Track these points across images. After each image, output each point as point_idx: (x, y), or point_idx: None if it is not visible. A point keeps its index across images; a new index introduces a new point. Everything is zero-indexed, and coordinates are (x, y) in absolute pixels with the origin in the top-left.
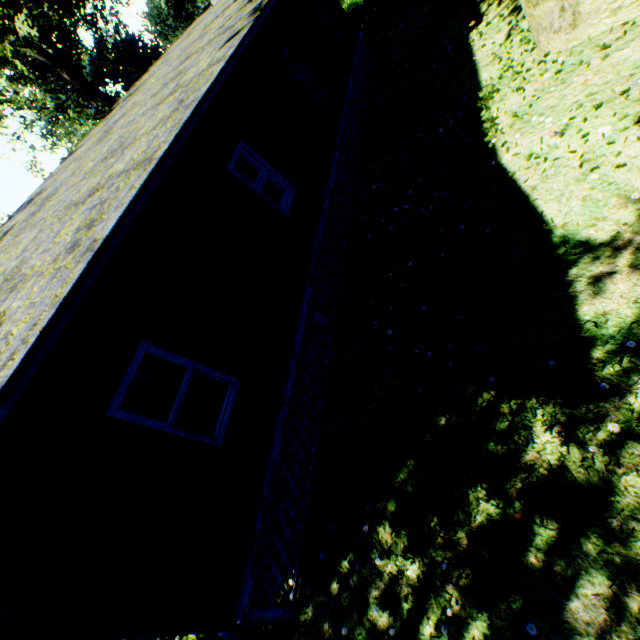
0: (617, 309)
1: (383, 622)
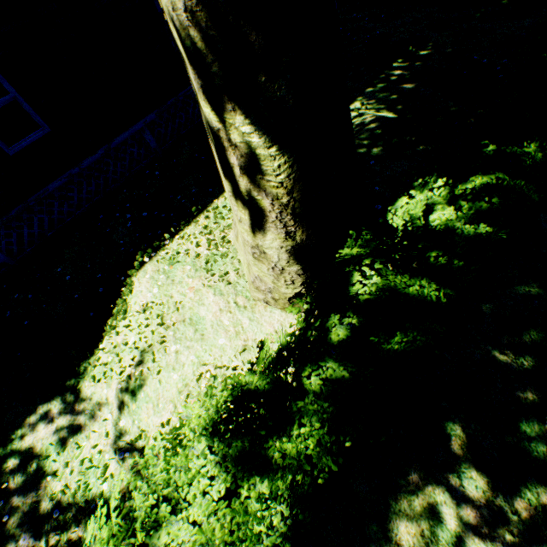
0: (26, 443)
1: None
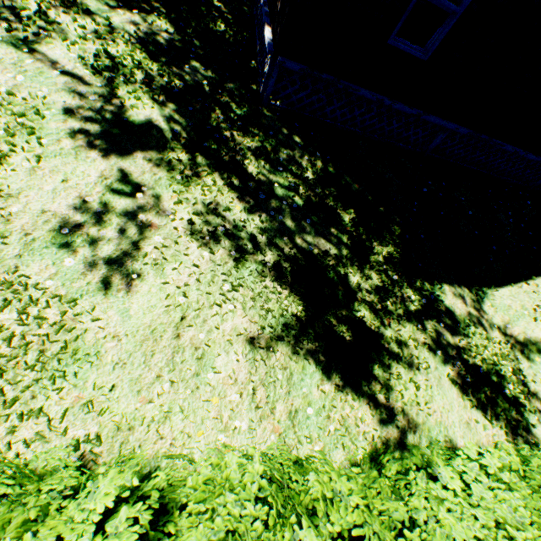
0: (447, 299)
1: (281, 156)
